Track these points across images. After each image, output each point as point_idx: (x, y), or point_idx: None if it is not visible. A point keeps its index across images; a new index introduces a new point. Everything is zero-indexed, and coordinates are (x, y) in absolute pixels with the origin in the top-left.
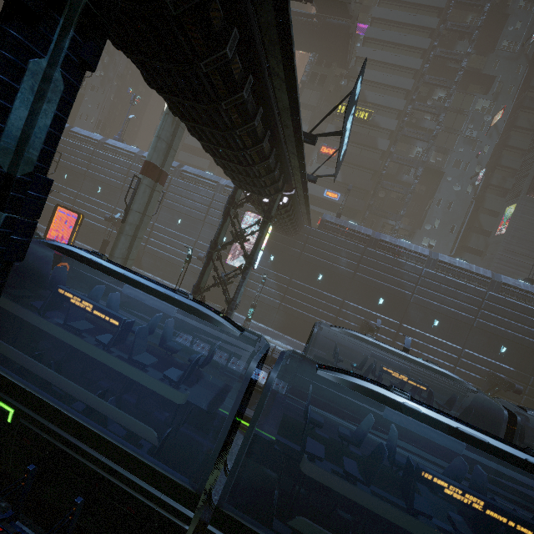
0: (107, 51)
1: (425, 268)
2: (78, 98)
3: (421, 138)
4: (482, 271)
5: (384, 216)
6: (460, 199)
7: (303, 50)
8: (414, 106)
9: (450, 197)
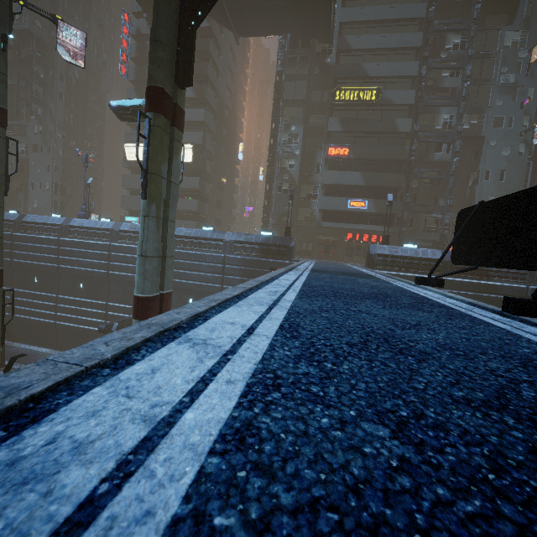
0: (37, 101)
1: (529, 284)
2: (23, 165)
3: (449, 104)
4: None
5: (427, 212)
6: (514, 164)
7: (271, 34)
8: (428, 65)
9: (499, 165)
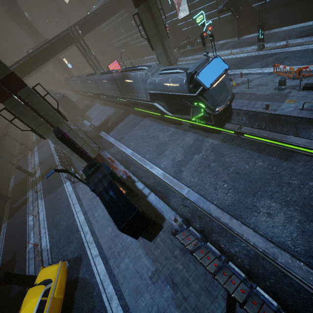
0: None
1: None
2: None
3: None
4: (101, 2)
5: None
6: None
7: None
8: None
9: None
